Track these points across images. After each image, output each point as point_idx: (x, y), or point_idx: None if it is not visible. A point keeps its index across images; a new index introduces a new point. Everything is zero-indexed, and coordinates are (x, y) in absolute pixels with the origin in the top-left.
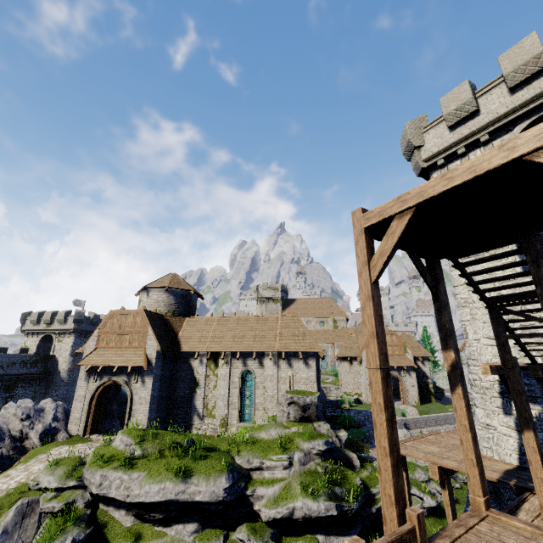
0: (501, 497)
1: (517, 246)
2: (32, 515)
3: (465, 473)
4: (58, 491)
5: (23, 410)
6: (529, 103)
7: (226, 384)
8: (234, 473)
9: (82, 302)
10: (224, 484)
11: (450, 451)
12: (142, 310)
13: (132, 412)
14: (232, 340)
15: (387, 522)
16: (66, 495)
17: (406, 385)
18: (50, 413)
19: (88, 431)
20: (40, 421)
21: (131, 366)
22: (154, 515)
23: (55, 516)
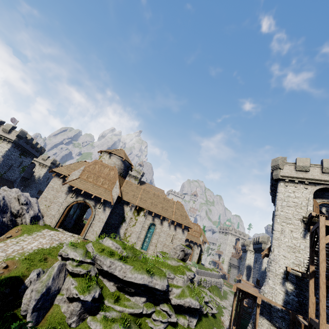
0: (271, 315)
1: (304, 228)
2: (62, 272)
3: (218, 301)
4: (78, 262)
5: (25, 198)
6: (326, 181)
7: (141, 227)
8: (167, 278)
9: (16, 121)
10: (166, 282)
11: (257, 294)
12: (116, 169)
13: (92, 224)
14: (151, 205)
15: (322, 315)
16: (86, 266)
17: (194, 252)
18: (35, 205)
19: (57, 225)
20: (31, 208)
21: (103, 199)
22: (131, 289)
23: (74, 276)
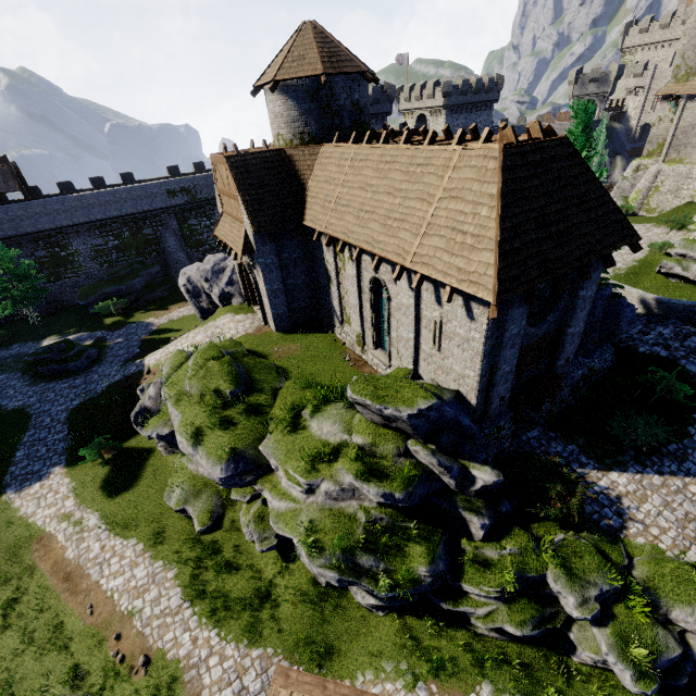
0: None
1: None
2: None
3: None
4: None
5: (201, 273)
6: None
7: (355, 293)
8: (240, 464)
9: None
10: (219, 473)
11: None
12: (224, 160)
13: (263, 301)
14: (357, 216)
15: None
16: None
17: None
18: (227, 276)
19: (251, 302)
20: (217, 284)
21: (235, 252)
22: None
23: None
